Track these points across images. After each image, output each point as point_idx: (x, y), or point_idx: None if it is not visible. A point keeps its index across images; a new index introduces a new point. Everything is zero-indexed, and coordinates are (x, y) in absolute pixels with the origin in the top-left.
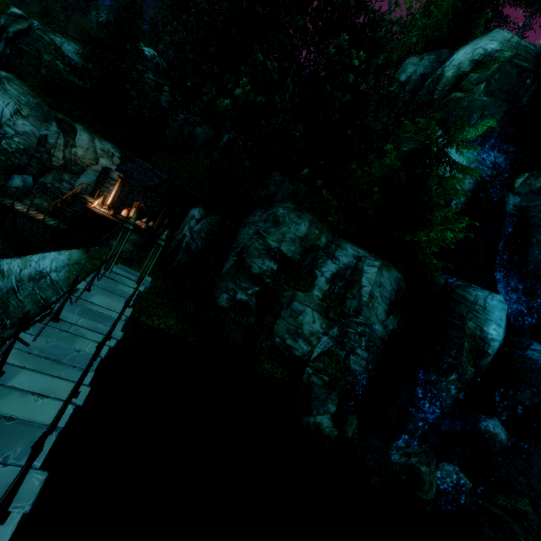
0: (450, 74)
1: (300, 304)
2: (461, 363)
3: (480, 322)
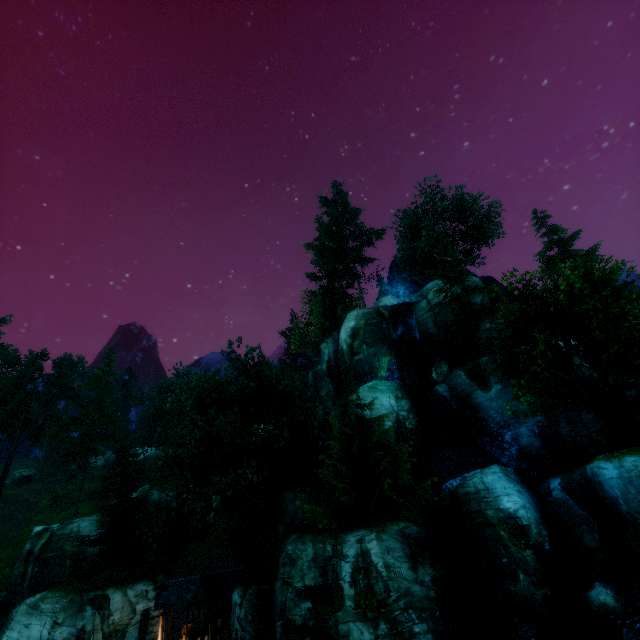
0: (345, 347)
1: (344, 625)
2: (515, 555)
3: (493, 504)
